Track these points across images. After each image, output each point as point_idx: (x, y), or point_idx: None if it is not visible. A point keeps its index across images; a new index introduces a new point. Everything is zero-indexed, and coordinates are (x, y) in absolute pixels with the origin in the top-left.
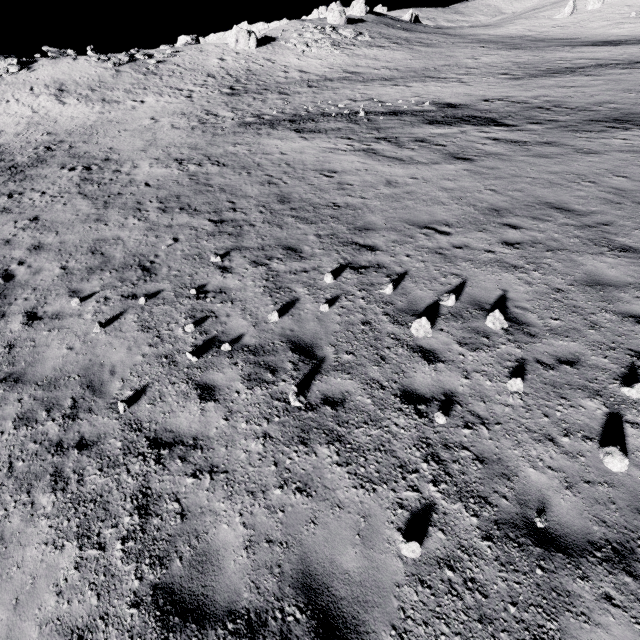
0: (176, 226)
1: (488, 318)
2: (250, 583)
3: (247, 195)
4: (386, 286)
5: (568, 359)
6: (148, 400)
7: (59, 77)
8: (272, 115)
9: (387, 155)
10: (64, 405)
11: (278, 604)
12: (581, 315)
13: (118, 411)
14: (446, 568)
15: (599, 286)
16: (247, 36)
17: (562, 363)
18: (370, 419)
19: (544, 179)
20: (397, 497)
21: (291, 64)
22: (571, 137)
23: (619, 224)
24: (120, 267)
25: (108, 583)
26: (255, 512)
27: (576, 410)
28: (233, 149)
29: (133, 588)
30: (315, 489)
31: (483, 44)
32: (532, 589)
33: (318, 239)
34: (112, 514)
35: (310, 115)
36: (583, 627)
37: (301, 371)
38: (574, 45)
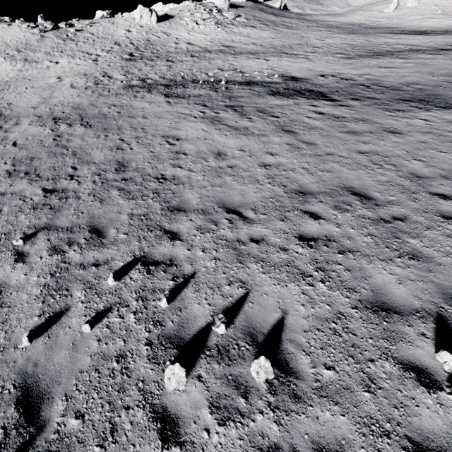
0: (9, 194)
1: (252, 366)
2: None
3: (92, 161)
4: (164, 297)
5: None
6: None
7: None
8: (154, 79)
9: (228, 124)
10: None
11: None
12: (358, 362)
13: None
14: None
15: (384, 312)
16: (149, 13)
17: None
18: None
19: (352, 159)
20: None
21: (182, 37)
22: (382, 115)
23: (412, 220)
24: None
25: None
26: None
27: None
28: (106, 110)
29: None
30: None
31: (329, 28)
32: None
33: (128, 220)
34: None
35: (183, 81)
36: None
37: (6, 450)
38: (395, 33)
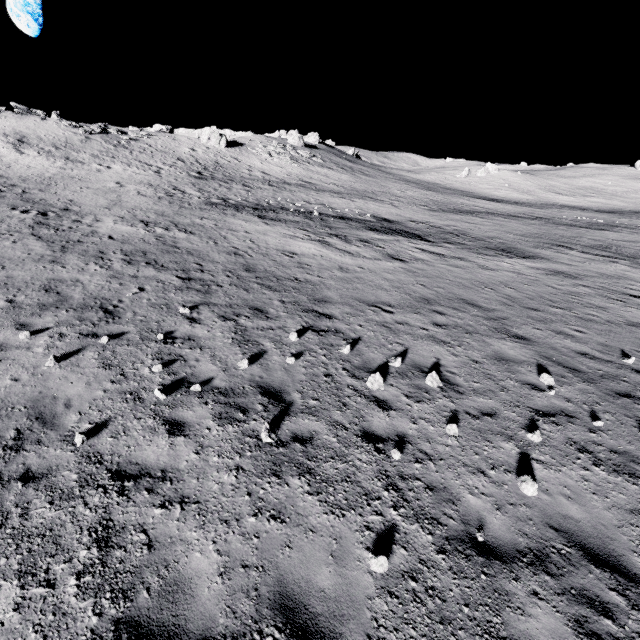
0: (142, 277)
1: (427, 377)
2: (226, 608)
3: (214, 260)
4: (344, 347)
5: (488, 412)
6: (110, 433)
7: (22, 130)
8: (237, 201)
9: (338, 247)
10: (5, 436)
11: (256, 626)
12: (494, 381)
13: (74, 443)
14: (410, 579)
15: (504, 361)
16: (219, 137)
17: (484, 415)
18: (336, 454)
19: (459, 282)
20: (364, 521)
21: (255, 166)
22: (474, 256)
23: (513, 320)
24: (79, 307)
25: (58, 623)
26: (229, 539)
27: (498, 450)
28: (200, 221)
29: (90, 625)
30: (289, 516)
31: (408, 183)
32: (479, 591)
33: (282, 304)
34: (65, 548)
35: (271, 207)
36: (520, 619)
37: (271, 412)
38: (470, 196)
